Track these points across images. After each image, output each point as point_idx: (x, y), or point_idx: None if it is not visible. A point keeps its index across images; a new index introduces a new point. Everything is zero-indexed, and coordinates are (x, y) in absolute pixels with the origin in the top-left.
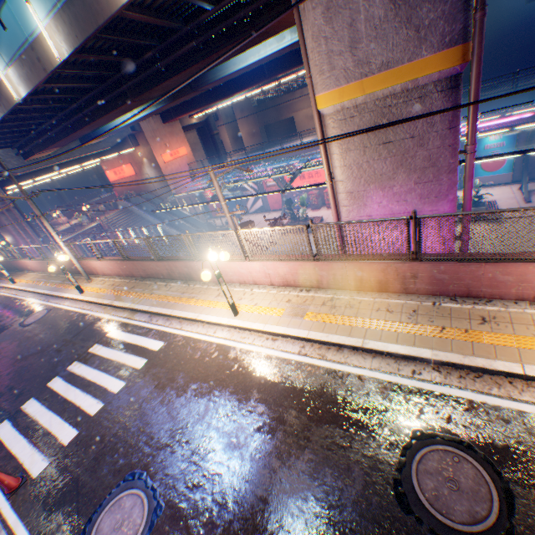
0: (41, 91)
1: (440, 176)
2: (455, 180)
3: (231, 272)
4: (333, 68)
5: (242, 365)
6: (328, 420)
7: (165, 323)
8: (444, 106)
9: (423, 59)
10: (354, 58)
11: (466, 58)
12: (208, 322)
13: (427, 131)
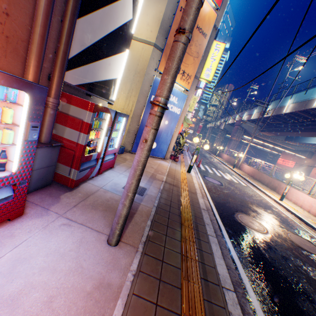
0: (293, 114)
1: None
2: None
3: (294, 196)
4: None
5: (266, 202)
6: (280, 219)
7: (251, 186)
8: None
9: None
10: None
11: None
12: (266, 194)
13: None
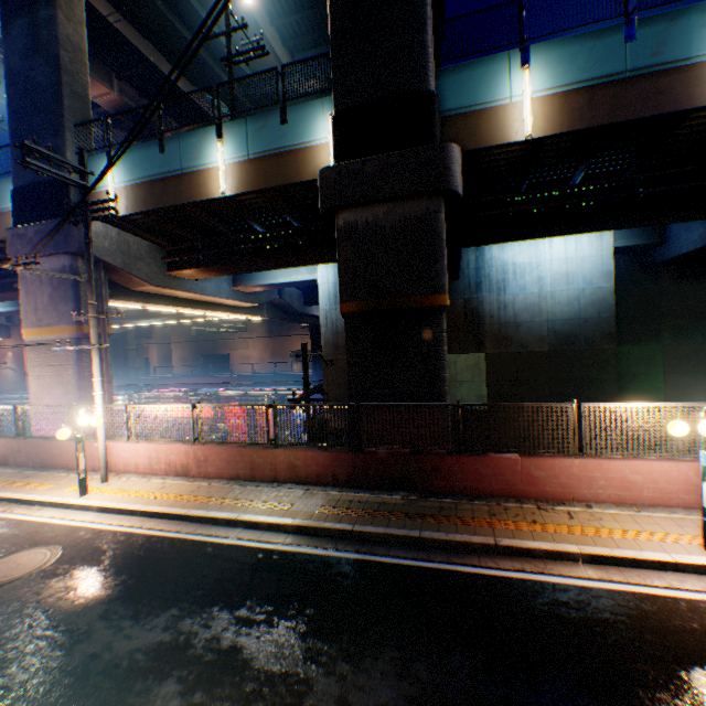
0: None
1: (77, 390)
2: (86, 394)
3: None
4: (29, 318)
5: None
6: None
7: None
8: (75, 351)
9: (64, 327)
10: (38, 317)
11: (83, 331)
12: None
13: (69, 362)
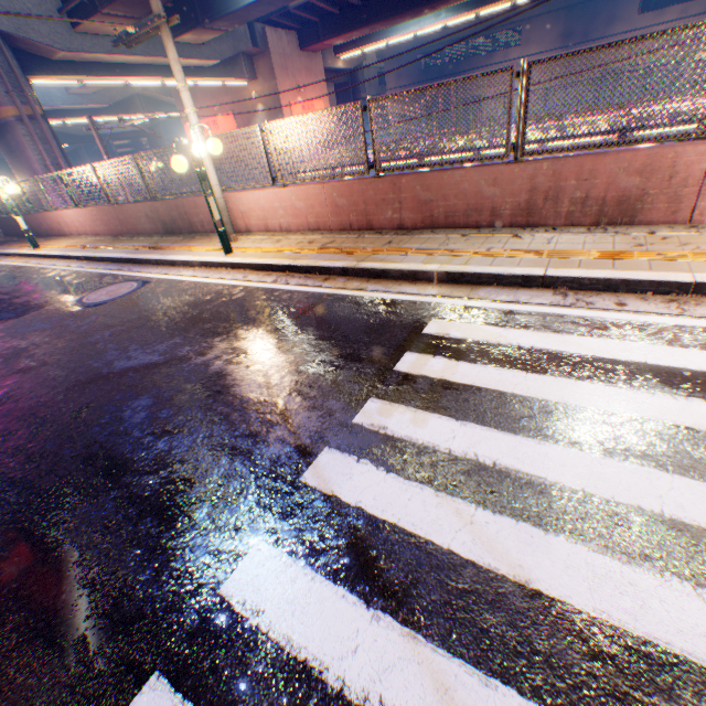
0: None
1: None
2: None
3: None
4: None
5: None
6: None
7: (683, 309)
8: None
9: None
10: None
11: None
12: None
13: None
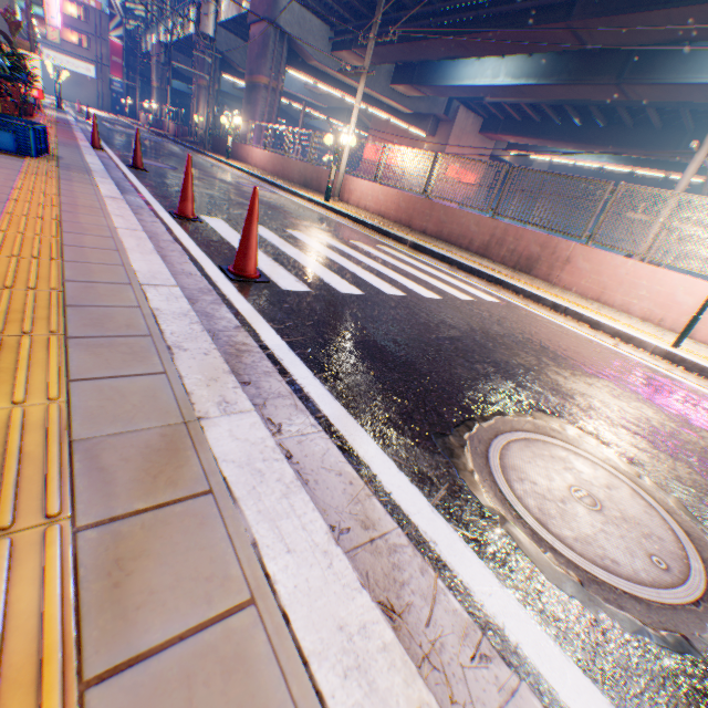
0: None
1: None
2: None
3: (646, 292)
4: None
5: None
6: None
7: (487, 285)
8: None
9: None
10: None
11: None
12: (597, 324)
13: None
